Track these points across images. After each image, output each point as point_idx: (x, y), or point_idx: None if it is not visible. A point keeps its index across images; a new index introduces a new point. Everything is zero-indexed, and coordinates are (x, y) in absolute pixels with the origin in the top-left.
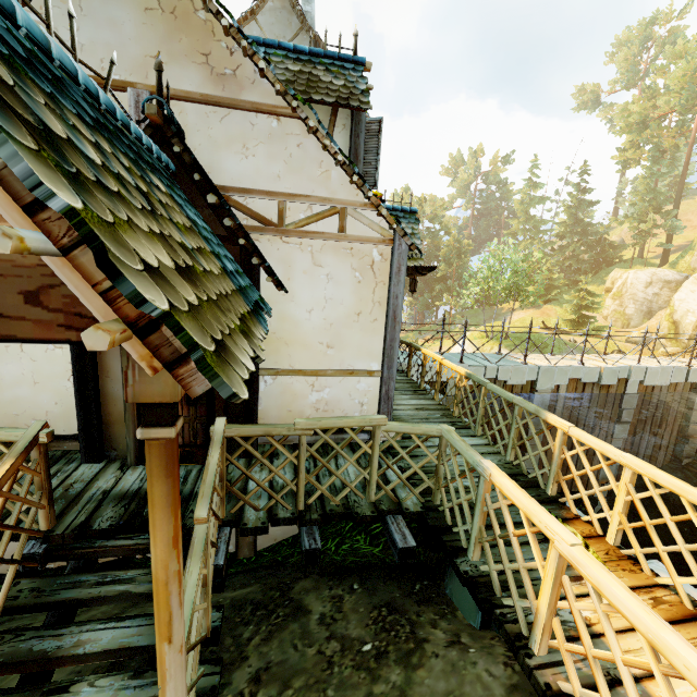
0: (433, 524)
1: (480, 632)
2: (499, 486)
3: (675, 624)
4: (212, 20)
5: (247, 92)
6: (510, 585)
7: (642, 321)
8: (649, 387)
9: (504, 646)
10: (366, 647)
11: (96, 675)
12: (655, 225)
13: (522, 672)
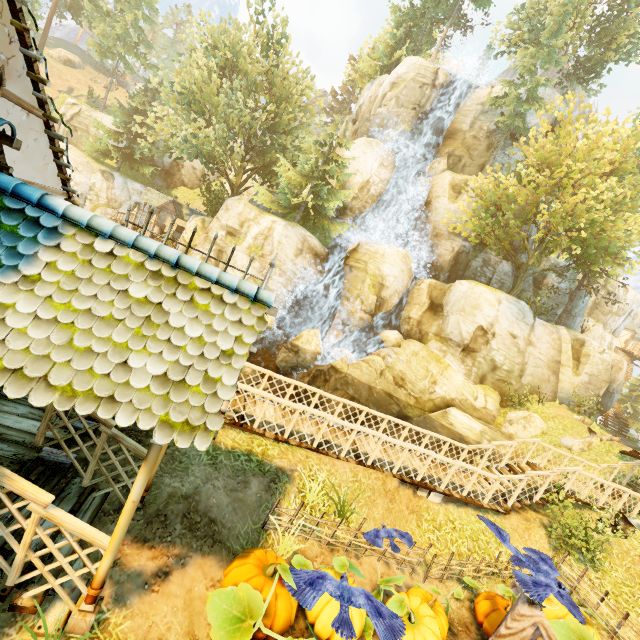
0: None
1: None
2: None
3: None
4: (4, 1)
5: (13, 82)
6: None
7: None
8: None
9: None
10: None
11: (58, 536)
12: None
13: None
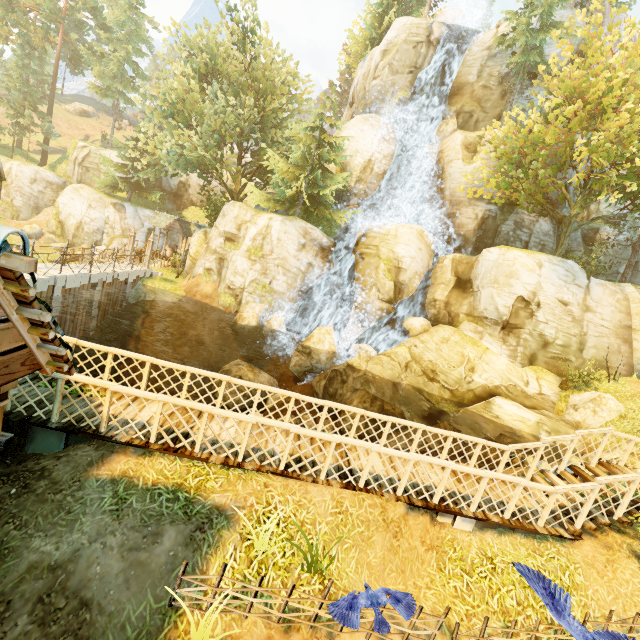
0: (19, 419)
1: (65, 449)
2: (75, 379)
3: (135, 401)
4: None
5: None
6: (86, 417)
7: (31, 215)
8: (68, 289)
9: (82, 444)
10: (13, 491)
11: None
12: (33, 123)
13: (97, 443)
